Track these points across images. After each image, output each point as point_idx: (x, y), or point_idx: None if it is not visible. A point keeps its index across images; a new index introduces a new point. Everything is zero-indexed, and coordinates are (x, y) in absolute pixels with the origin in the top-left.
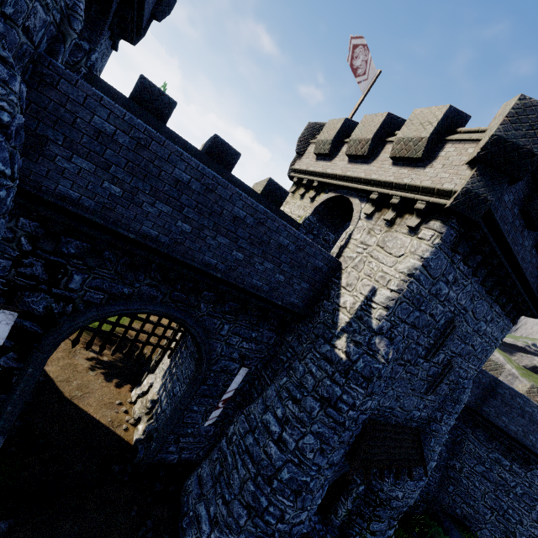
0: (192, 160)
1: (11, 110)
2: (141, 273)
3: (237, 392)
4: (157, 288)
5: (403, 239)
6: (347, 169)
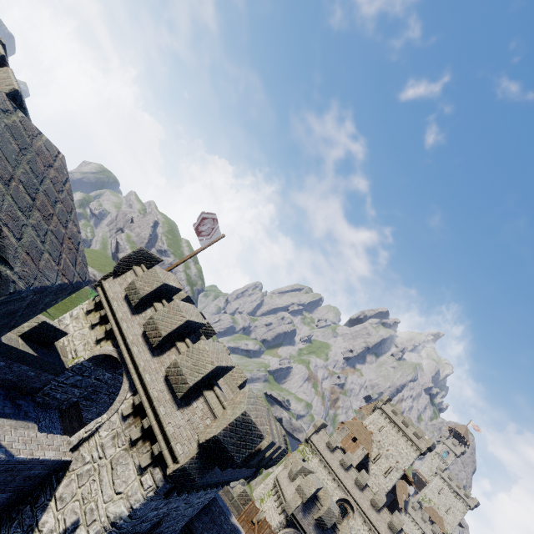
0: None
1: None
2: None
3: None
4: None
5: (130, 472)
6: (137, 342)
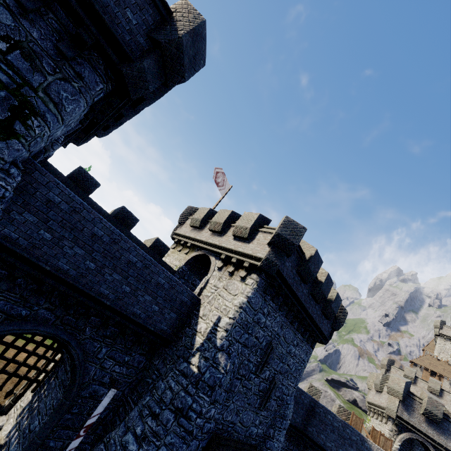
0: (108, 223)
1: (10, 190)
2: (43, 298)
3: (100, 421)
4: (53, 311)
5: (237, 284)
6: (209, 238)
